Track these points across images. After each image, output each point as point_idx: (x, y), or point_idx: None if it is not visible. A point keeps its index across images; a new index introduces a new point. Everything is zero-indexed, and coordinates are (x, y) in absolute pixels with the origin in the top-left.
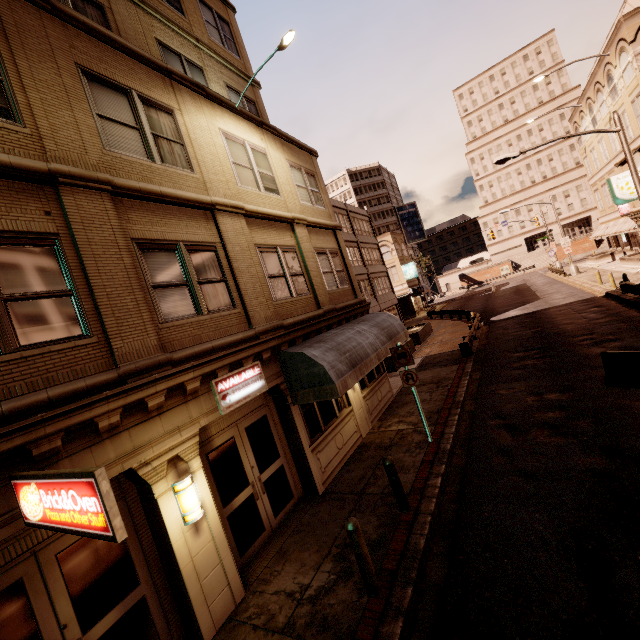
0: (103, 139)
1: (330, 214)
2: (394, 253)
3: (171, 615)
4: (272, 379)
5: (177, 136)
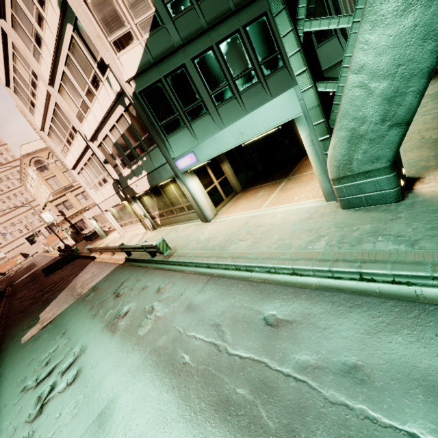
0: None
1: None
2: None
3: None
4: None
5: None
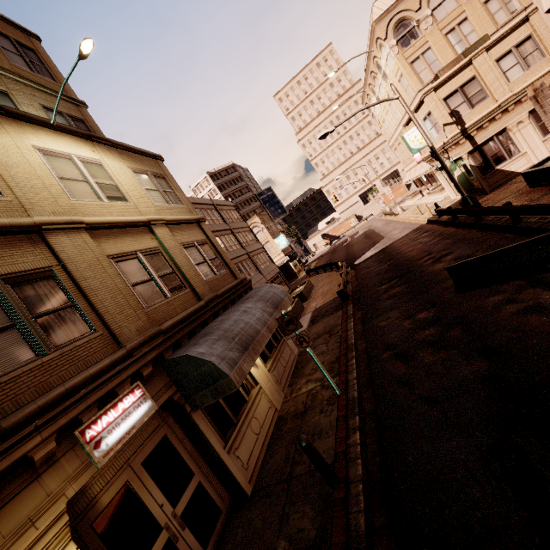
0: None
1: (190, 209)
2: (265, 231)
3: None
4: (161, 394)
5: None
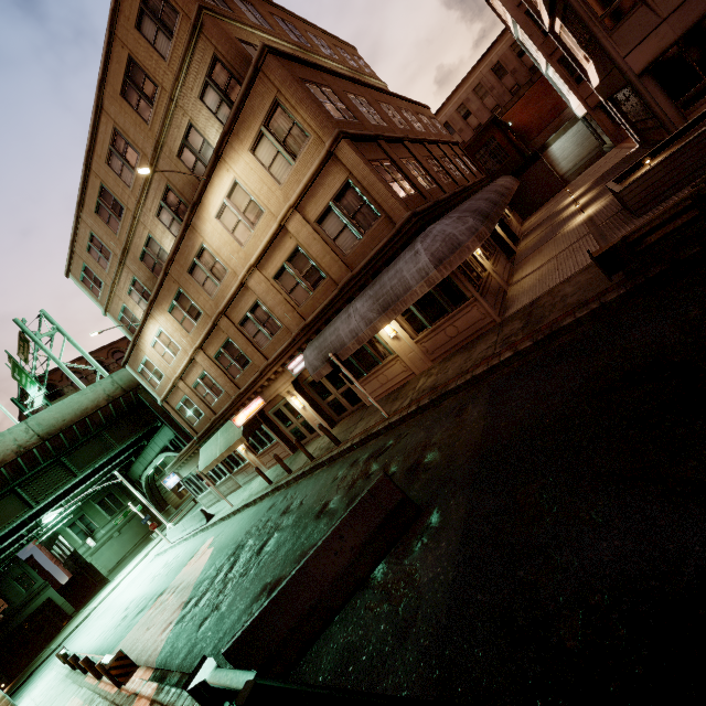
0: (209, 295)
1: (319, 134)
2: None
3: None
4: None
5: (213, 258)
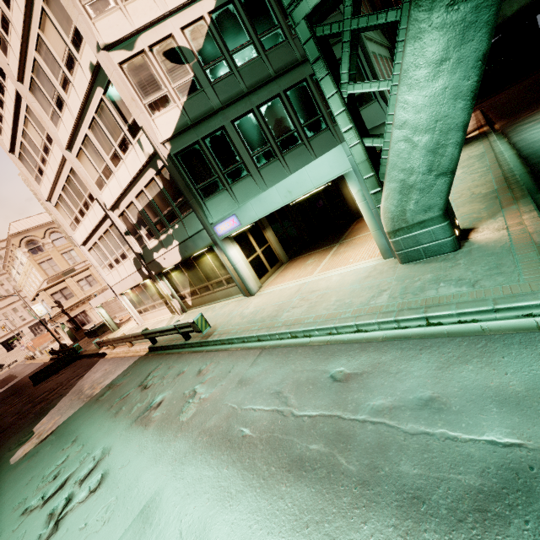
0: None
1: None
2: None
3: None
4: None
5: None
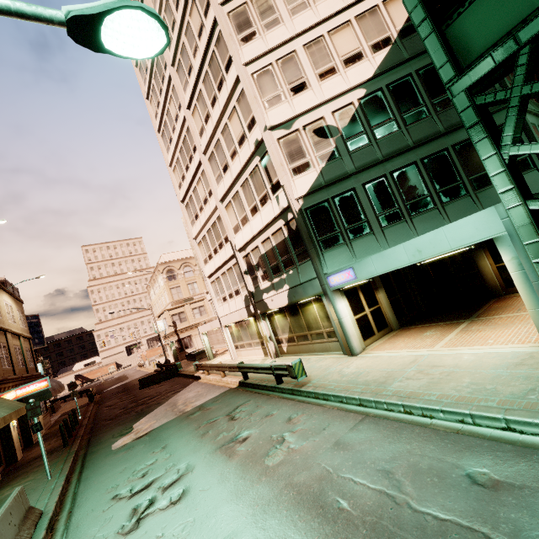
0: None
1: (28, 331)
2: None
3: (4, 457)
4: None
5: None
